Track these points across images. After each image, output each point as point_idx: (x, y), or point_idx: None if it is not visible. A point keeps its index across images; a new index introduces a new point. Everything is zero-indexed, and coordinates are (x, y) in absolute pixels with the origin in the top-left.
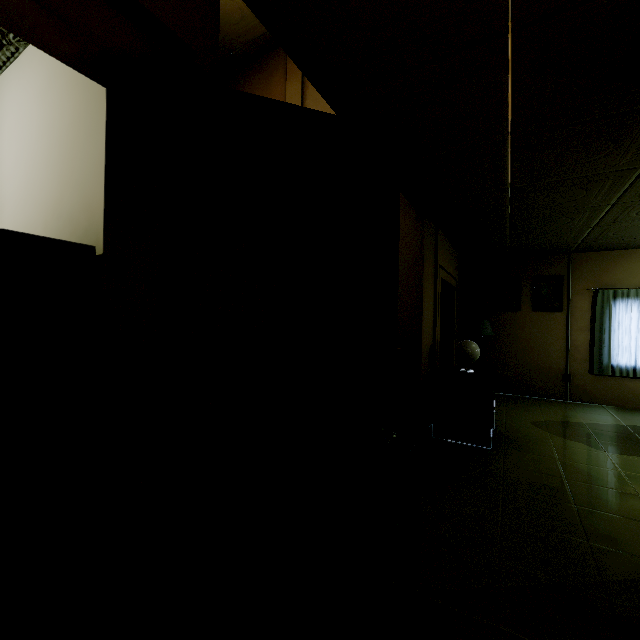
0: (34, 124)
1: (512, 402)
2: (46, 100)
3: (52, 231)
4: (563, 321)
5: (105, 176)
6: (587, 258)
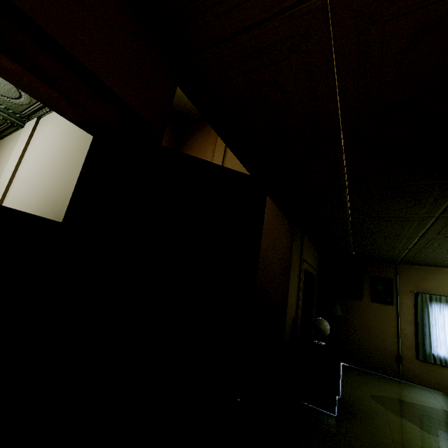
0: (54, 144)
1: (356, 374)
2: (65, 133)
3: (41, 207)
4: (394, 313)
5: (75, 186)
6: (409, 269)
